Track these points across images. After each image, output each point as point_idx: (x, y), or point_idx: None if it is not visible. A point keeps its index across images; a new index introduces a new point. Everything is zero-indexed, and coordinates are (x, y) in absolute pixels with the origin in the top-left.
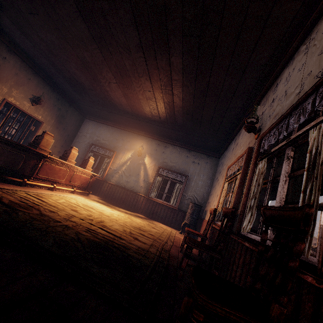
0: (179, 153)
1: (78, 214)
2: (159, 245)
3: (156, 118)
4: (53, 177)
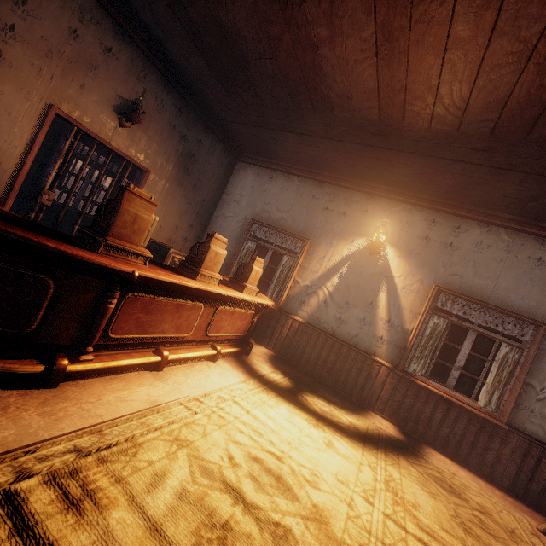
0: (509, 248)
1: None
2: None
3: (475, 132)
4: (159, 331)
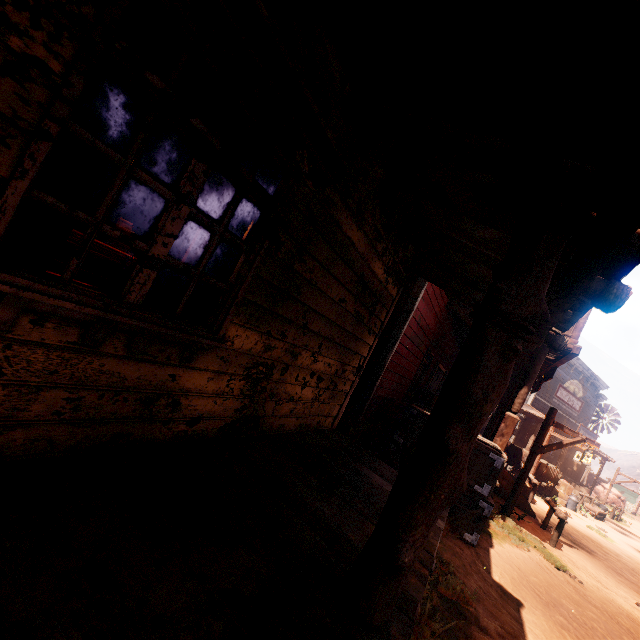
0: None
1: None
2: None
3: None
4: None
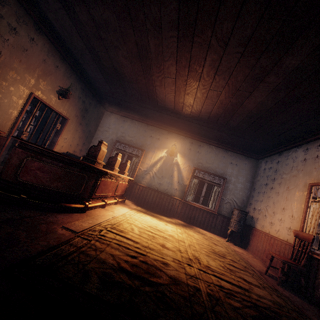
0: (215, 153)
1: (173, 253)
2: (262, 282)
3: (204, 118)
4: (104, 192)
